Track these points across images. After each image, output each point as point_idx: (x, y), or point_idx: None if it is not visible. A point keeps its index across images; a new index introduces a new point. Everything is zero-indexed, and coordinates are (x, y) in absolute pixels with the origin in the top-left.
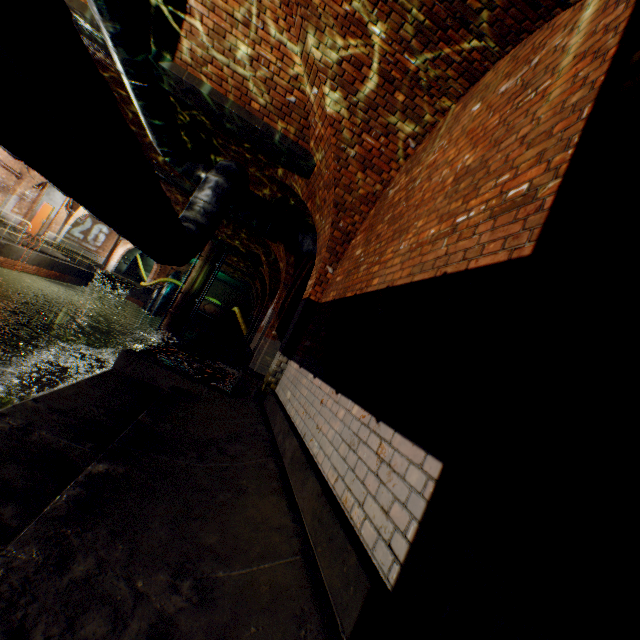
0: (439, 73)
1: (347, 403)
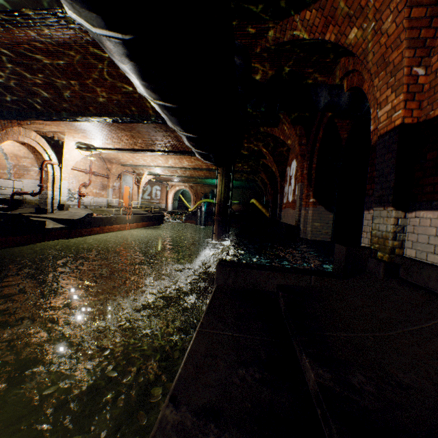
0: None
1: None
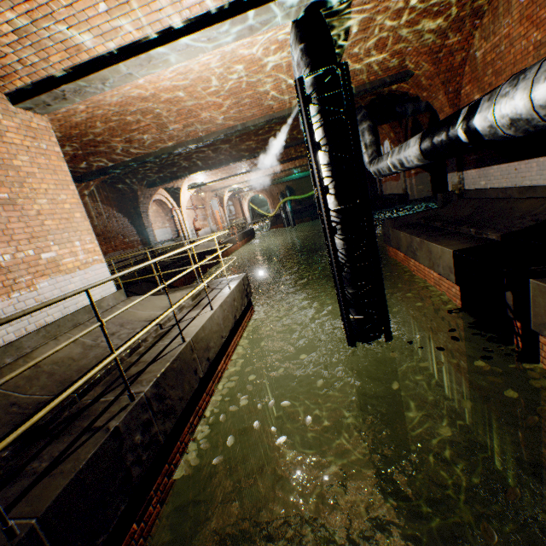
0: None
1: (534, 161)
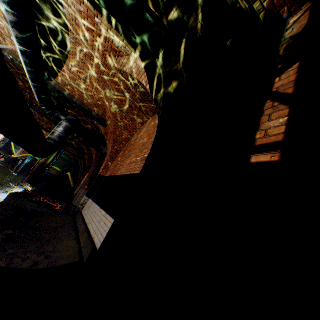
0: (145, 109)
1: (102, 211)
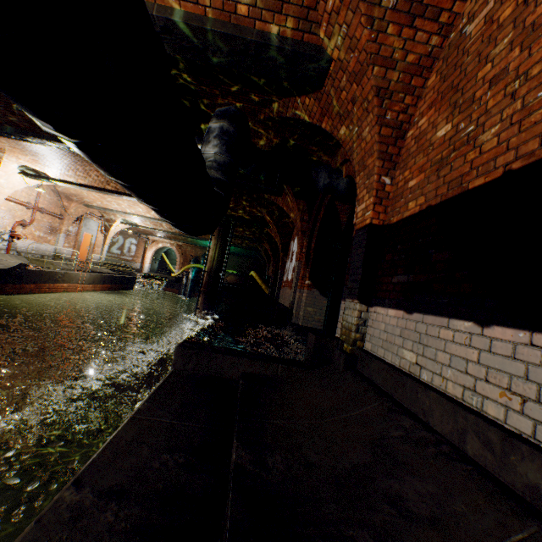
0: None
1: None
